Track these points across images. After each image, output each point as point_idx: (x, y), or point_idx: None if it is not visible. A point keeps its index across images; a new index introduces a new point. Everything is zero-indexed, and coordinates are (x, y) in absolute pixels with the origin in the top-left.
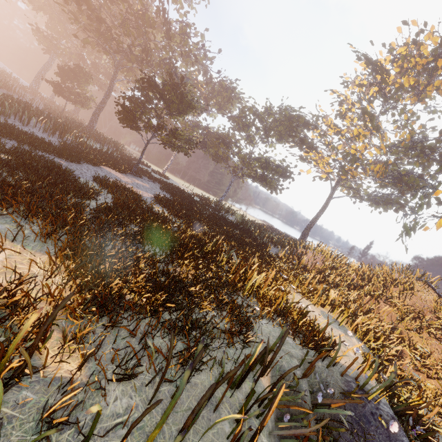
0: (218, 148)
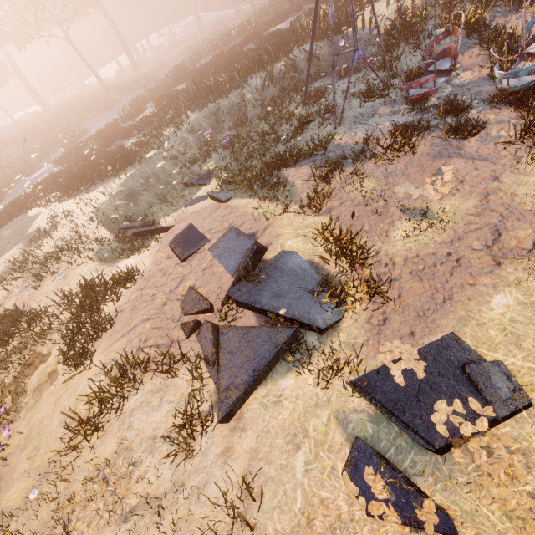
0: None
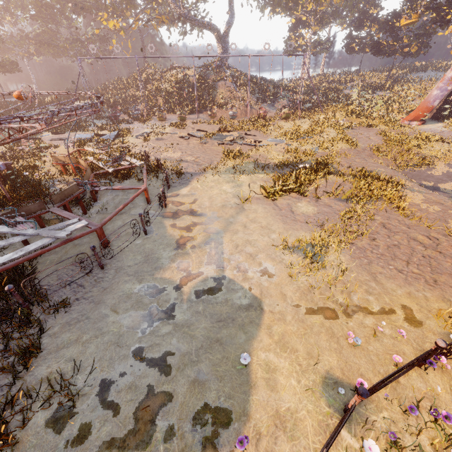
0: (48, 48)
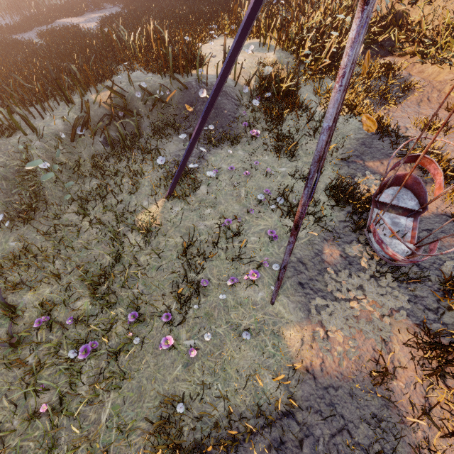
0: None
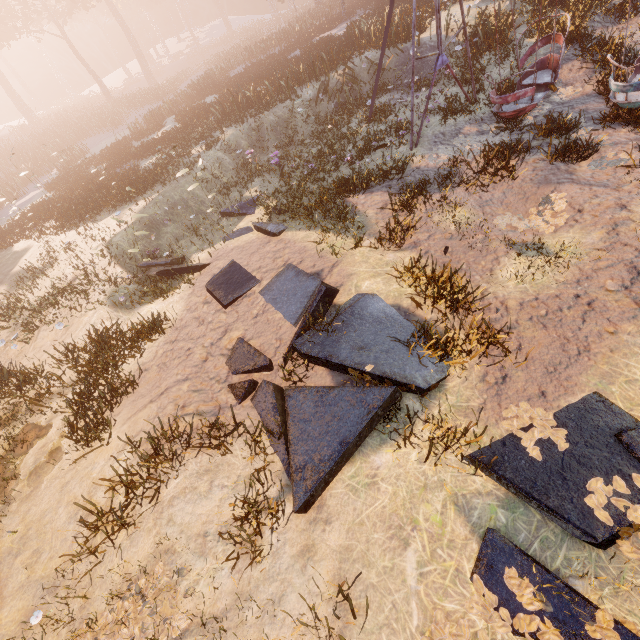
0: None
